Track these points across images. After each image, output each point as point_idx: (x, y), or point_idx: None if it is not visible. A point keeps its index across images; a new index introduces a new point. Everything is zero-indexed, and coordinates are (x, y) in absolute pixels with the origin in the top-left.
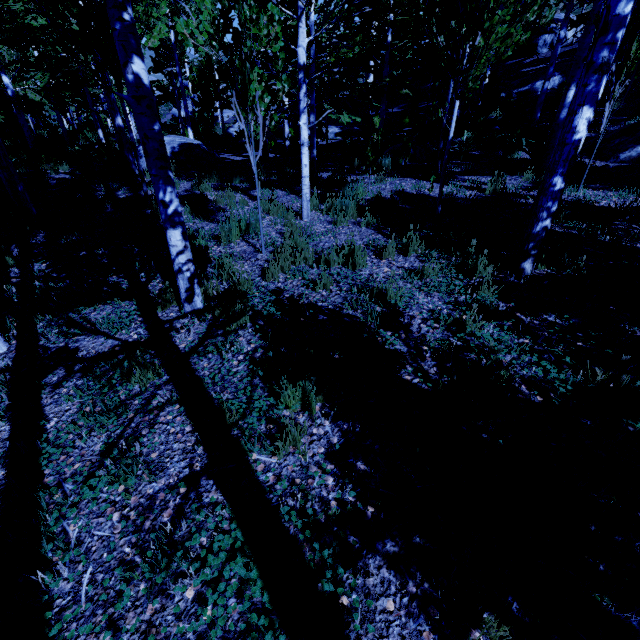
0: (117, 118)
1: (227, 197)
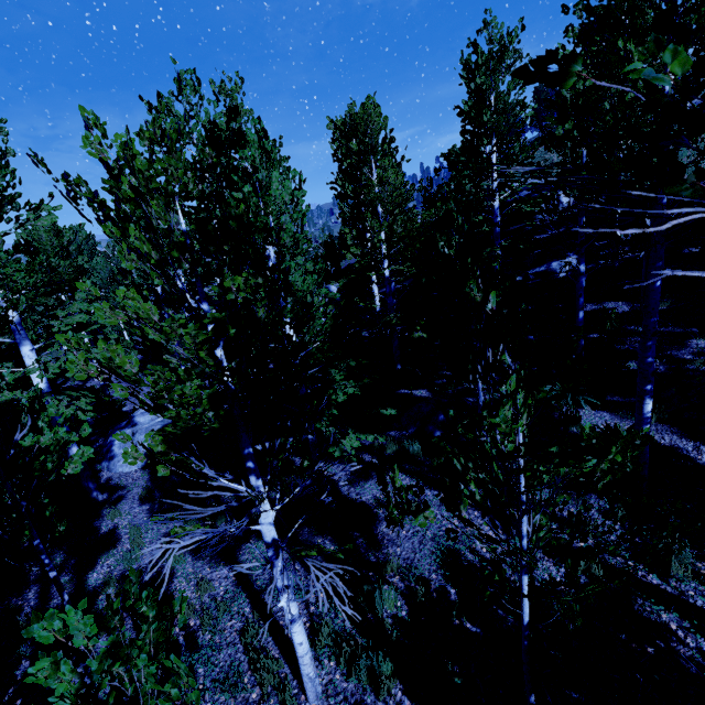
0: (71, 449)
1: (202, 592)
